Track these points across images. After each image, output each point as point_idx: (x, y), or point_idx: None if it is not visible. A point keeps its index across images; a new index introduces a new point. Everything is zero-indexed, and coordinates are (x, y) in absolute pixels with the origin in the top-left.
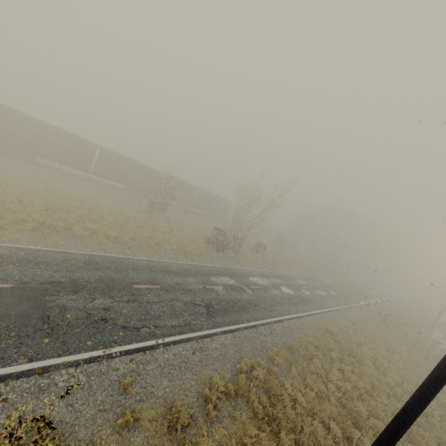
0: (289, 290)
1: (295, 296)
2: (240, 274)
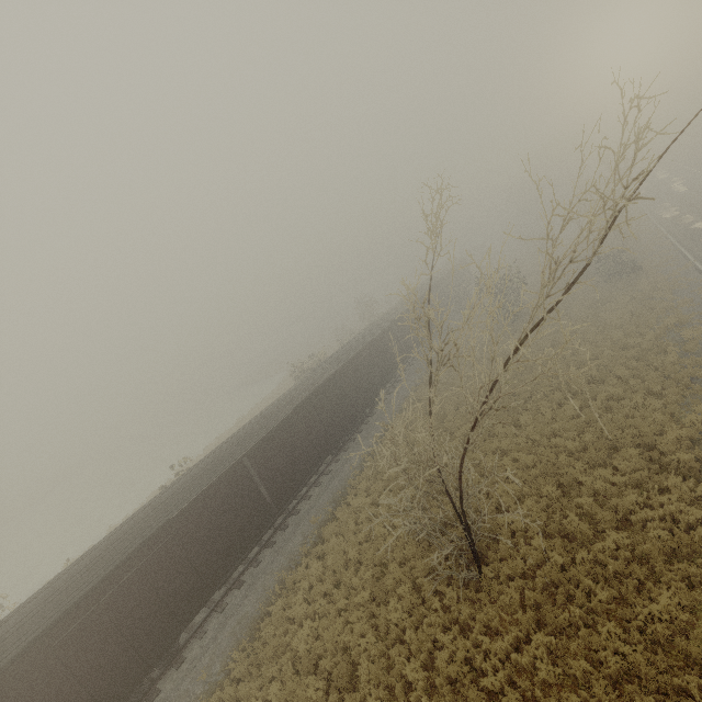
0: None
1: None
2: None
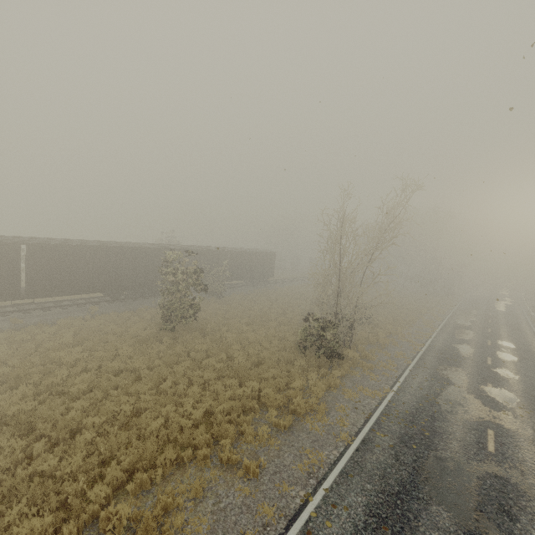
0: (504, 394)
1: (530, 404)
2: (426, 413)
